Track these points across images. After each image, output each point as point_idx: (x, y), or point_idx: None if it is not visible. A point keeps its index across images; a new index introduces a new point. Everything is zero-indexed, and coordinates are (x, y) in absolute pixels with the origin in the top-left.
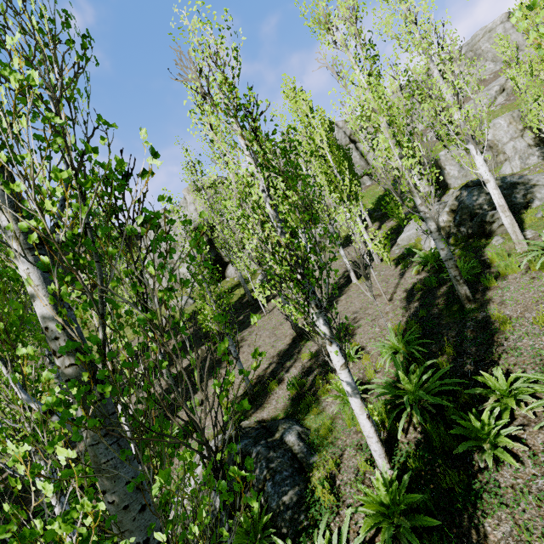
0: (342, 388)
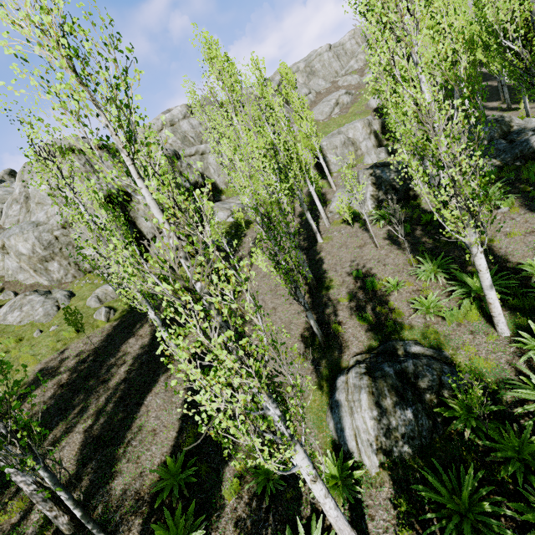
0: (424, 303)
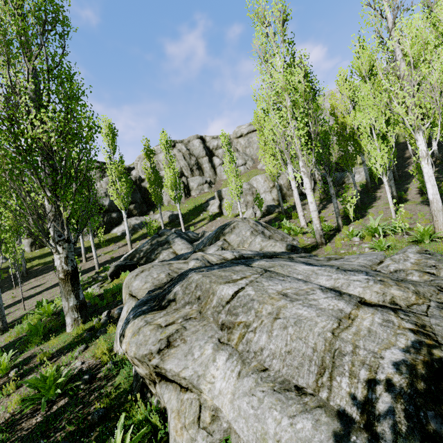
0: None
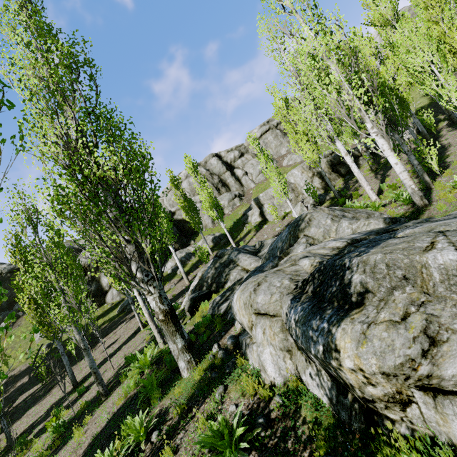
0: None
